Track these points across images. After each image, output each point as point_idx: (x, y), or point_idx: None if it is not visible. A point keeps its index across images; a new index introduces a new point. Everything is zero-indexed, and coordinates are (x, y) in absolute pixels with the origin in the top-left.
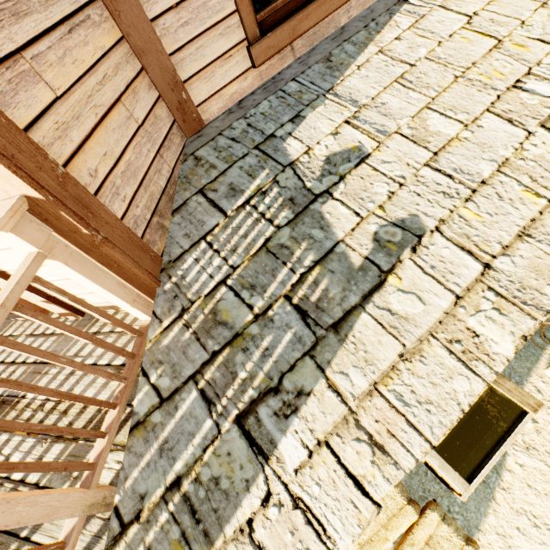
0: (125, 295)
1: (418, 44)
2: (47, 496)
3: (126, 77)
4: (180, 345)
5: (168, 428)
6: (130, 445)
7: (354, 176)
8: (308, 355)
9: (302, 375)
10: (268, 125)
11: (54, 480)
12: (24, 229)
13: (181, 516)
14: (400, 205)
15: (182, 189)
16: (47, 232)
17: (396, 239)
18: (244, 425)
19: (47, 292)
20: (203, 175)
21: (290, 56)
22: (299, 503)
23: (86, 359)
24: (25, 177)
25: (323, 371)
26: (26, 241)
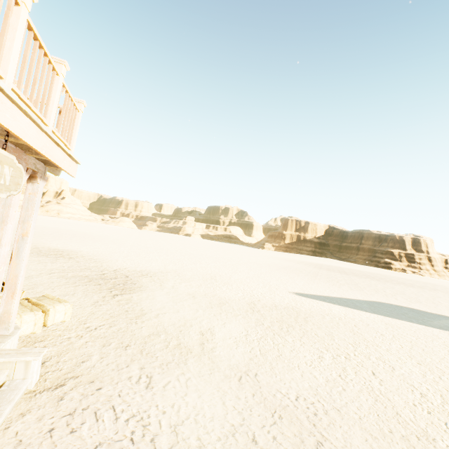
0: None
1: None
2: None
3: None
4: None
5: None
6: None
7: None
8: None
9: None
10: None
11: None
12: None
13: None
14: None
15: None
16: None
17: None
18: None
19: None
20: None
21: None
22: None
23: None
24: None
25: None
26: None
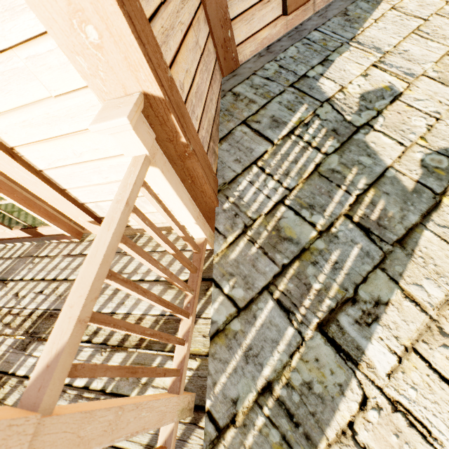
0: (192, 211)
1: (427, 3)
2: (159, 401)
3: (194, 5)
4: (248, 258)
5: (250, 336)
6: (213, 352)
7: (391, 111)
8: (379, 268)
9: (376, 286)
10: (299, 67)
11: (121, 387)
12: (139, 129)
13: (278, 419)
14: (440, 137)
15: (225, 120)
16: (152, 136)
17: (443, 165)
18: (327, 333)
19: (95, 213)
20: (244, 109)
21: (311, 9)
22: (398, 406)
23: (131, 276)
24: (153, 70)
25: (397, 283)
26: (141, 141)
